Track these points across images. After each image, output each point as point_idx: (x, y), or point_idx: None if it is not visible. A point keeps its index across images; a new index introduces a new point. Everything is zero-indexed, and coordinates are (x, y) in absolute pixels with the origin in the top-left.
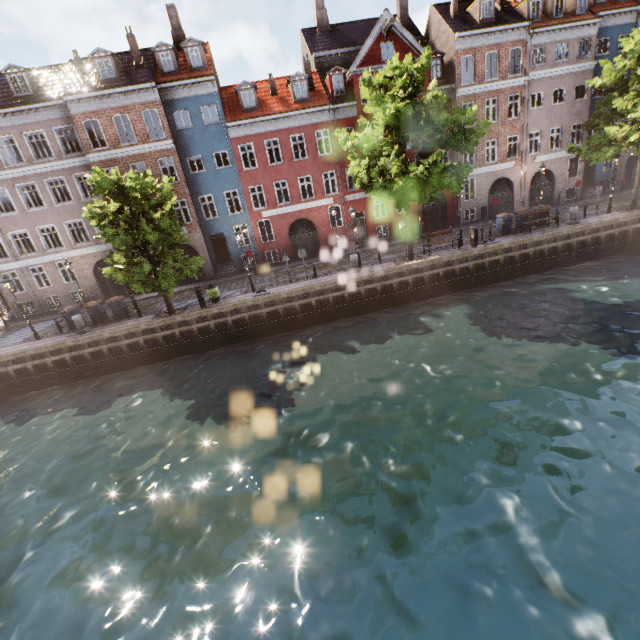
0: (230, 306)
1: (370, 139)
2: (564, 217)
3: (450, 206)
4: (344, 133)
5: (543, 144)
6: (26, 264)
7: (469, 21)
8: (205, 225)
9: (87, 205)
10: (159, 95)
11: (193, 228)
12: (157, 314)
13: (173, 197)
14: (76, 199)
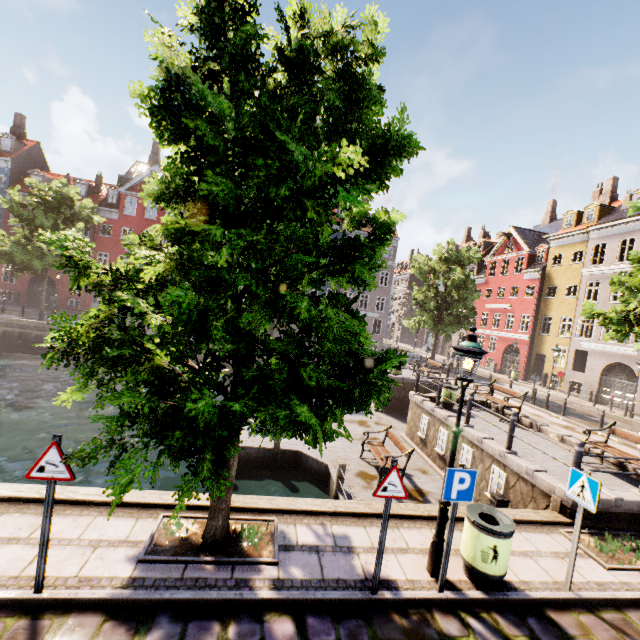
0: None
1: None
2: None
3: None
4: None
5: None
6: None
7: None
8: None
9: None
10: None
11: None
12: None
13: None
14: None
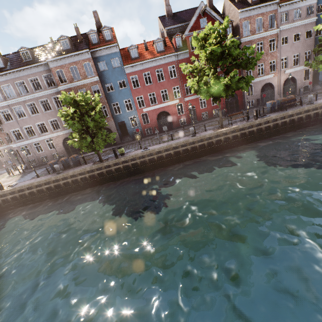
0: (130, 157)
1: (197, 67)
2: (304, 101)
3: (240, 100)
4: (184, 65)
5: (289, 63)
6: (31, 141)
7: (246, 3)
8: (115, 117)
9: (59, 110)
10: (91, 55)
11: (109, 119)
12: (94, 162)
13: (100, 104)
14: (53, 109)
